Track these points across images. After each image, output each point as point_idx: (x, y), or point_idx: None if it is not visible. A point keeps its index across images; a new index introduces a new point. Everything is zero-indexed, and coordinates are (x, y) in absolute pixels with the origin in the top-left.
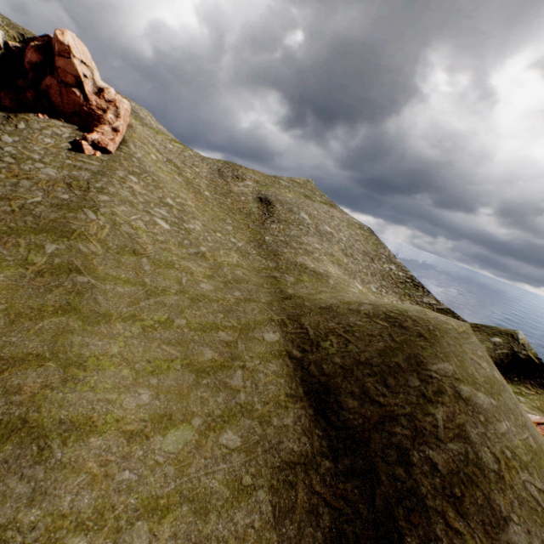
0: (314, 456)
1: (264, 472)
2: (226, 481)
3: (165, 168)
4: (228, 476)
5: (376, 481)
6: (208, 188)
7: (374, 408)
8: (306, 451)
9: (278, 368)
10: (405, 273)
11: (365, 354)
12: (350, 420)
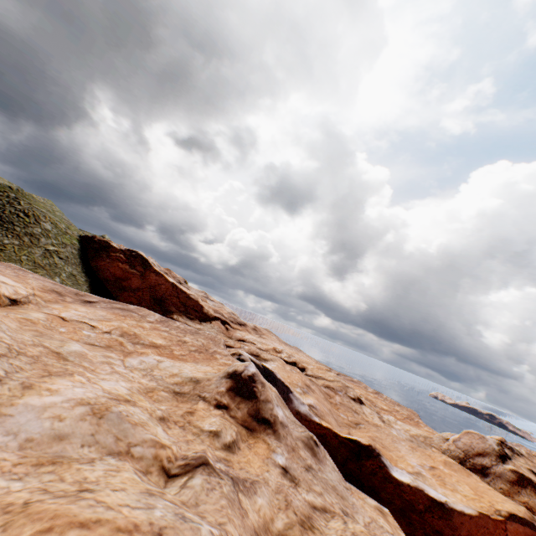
0: None
1: None
2: None
3: None
4: None
5: None
6: None
7: None
8: None
9: None
10: None
11: None
12: None
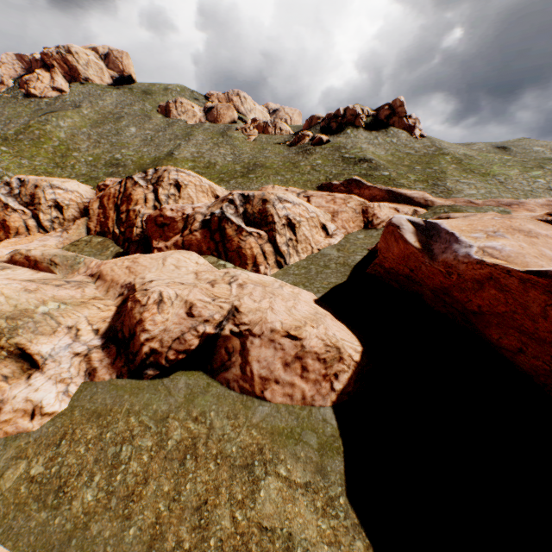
0: None
1: None
2: None
3: None
4: None
5: None
6: None
7: None
8: None
9: None
10: None
11: None
12: None
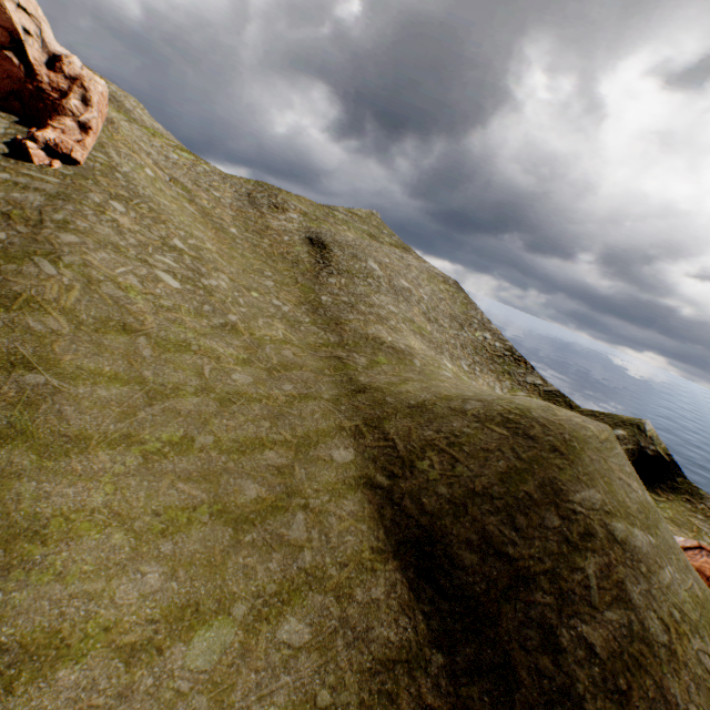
0: (422, 647)
1: (349, 680)
2: (292, 705)
3: (168, 190)
4: (294, 696)
5: (513, 681)
6: (235, 222)
7: (501, 564)
8: (409, 640)
9: (357, 505)
10: (503, 343)
11: (481, 479)
12: (469, 585)
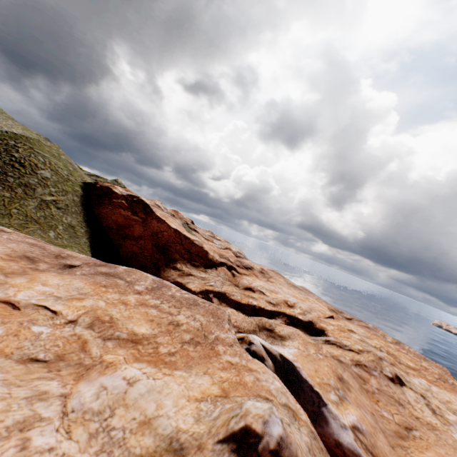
0: None
1: None
2: None
3: None
4: None
5: None
6: None
7: None
8: None
9: None
10: None
11: None
12: None
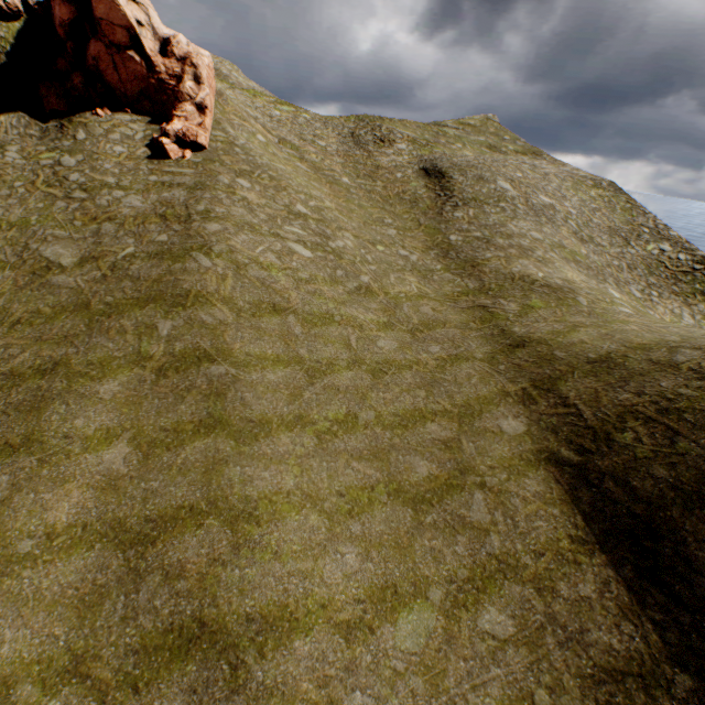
0: (658, 663)
1: (567, 683)
2: (507, 699)
3: (280, 153)
4: (508, 690)
5: None
6: (345, 170)
7: None
8: (639, 651)
9: (543, 486)
10: (690, 254)
11: None
12: None
